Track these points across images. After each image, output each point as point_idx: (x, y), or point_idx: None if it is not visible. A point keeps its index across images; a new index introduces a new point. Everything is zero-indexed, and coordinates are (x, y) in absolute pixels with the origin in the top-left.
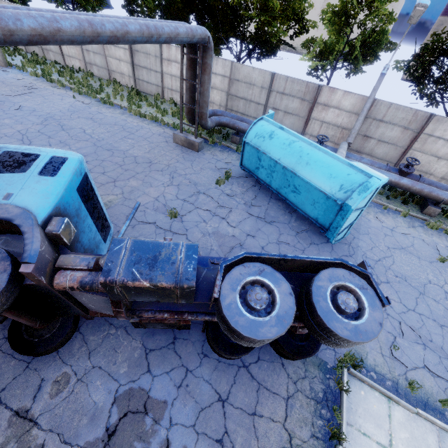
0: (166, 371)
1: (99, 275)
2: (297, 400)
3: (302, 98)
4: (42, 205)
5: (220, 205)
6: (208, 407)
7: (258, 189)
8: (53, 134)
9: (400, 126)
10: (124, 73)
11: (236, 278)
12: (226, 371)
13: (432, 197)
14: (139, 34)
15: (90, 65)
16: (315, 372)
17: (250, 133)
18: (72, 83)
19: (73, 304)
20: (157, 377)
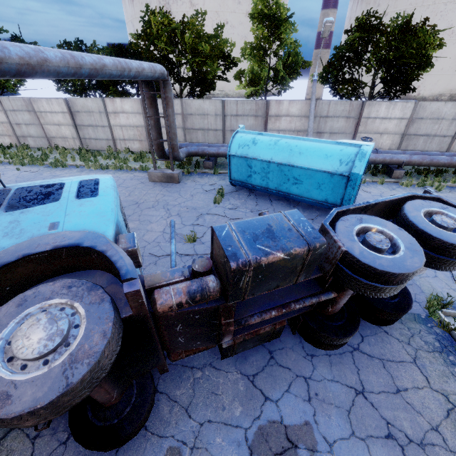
0: (285, 389)
1: (203, 279)
2: (423, 359)
3: (255, 115)
4: (102, 224)
5: (231, 218)
6: (352, 406)
7: (255, 197)
8: None
9: (343, 117)
10: (67, 136)
11: (345, 231)
12: (342, 361)
13: (394, 162)
14: (114, 68)
15: (24, 138)
16: (416, 326)
17: (233, 146)
18: (8, 158)
19: (159, 346)
20: (279, 401)
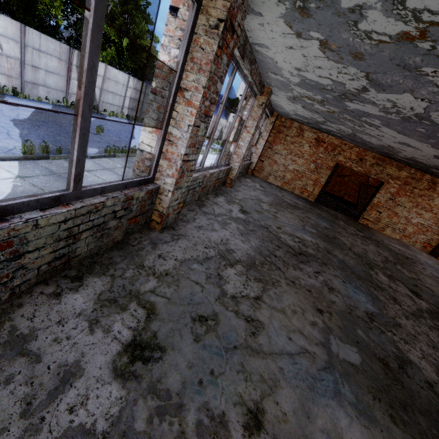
0: None
1: None
2: None
3: None
4: None
5: None
6: None
7: None
8: None
9: None
10: None
11: None
12: None
13: None
14: None
15: None
16: None
17: None
18: None
19: None
20: None
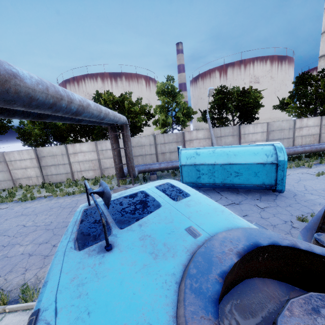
0: None
1: None
2: None
3: (176, 141)
4: (233, 218)
5: None
6: None
7: (204, 192)
8: None
9: (230, 135)
10: (31, 176)
11: None
12: None
13: None
14: (112, 114)
15: None
16: None
17: (182, 159)
18: None
19: None
20: None
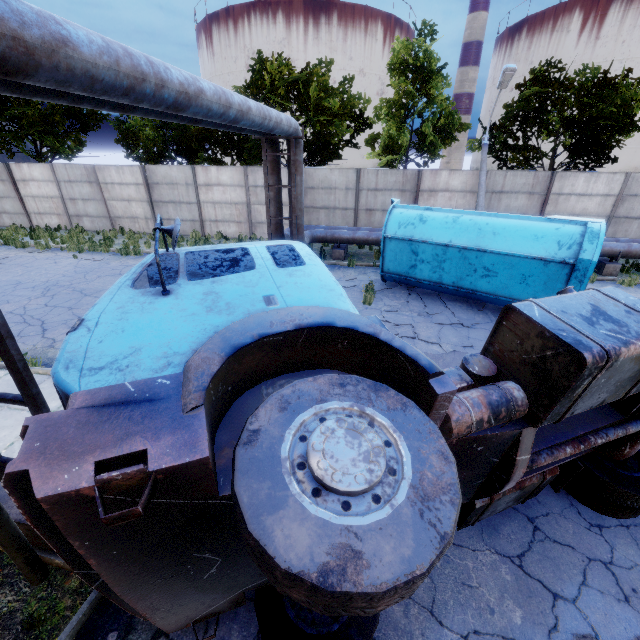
0: (579, 581)
1: (500, 386)
2: None
3: (401, 189)
4: (336, 300)
5: (395, 323)
6: None
7: (417, 296)
8: (73, 303)
9: (524, 192)
10: (138, 215)
11: None
12: None
13: (606, 253)
14: (257, 113)
15: (78, 218)
16: None
17: (390, 225)
18: (59, 243)
19: None
20: (579, 600)
